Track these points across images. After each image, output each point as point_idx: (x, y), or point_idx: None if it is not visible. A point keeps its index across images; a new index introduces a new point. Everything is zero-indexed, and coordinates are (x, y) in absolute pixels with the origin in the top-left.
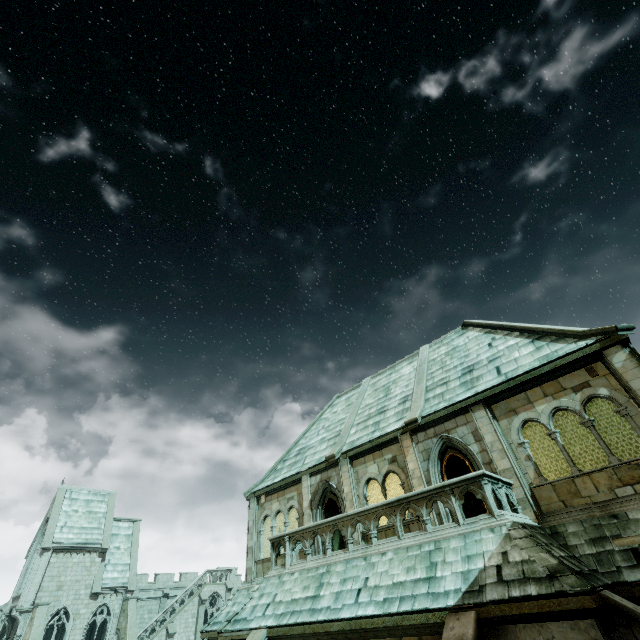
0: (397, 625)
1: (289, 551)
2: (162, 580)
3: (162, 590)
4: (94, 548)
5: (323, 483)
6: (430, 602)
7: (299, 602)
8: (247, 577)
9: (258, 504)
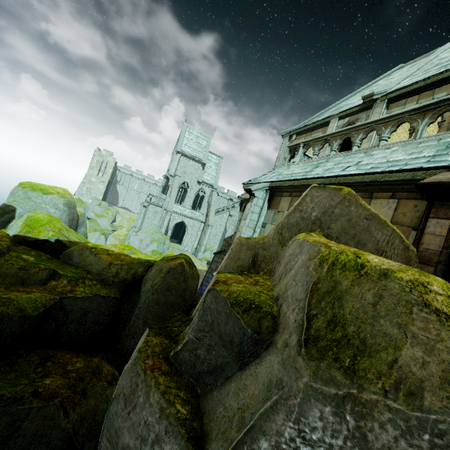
0: (375, 181)
1: (300, 153)
2: (230, 194)
3: (229, 196)
4: (199, 161)
5: (349, 124)
6: (426, 164)
7: (296, 173)
8: None
9: (289, 141)
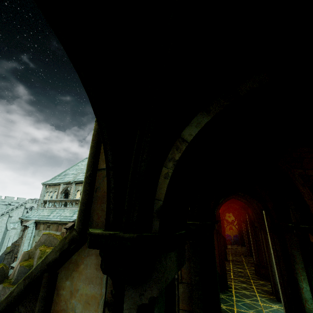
0: (62, 223)
1: (48, 204)
2: (8, 199)
3: (8, 202)
4: None
5: (66, 188)
6: (69, 220)
7: (45, 216)
8: (37, 207)
9: (46, 187)
